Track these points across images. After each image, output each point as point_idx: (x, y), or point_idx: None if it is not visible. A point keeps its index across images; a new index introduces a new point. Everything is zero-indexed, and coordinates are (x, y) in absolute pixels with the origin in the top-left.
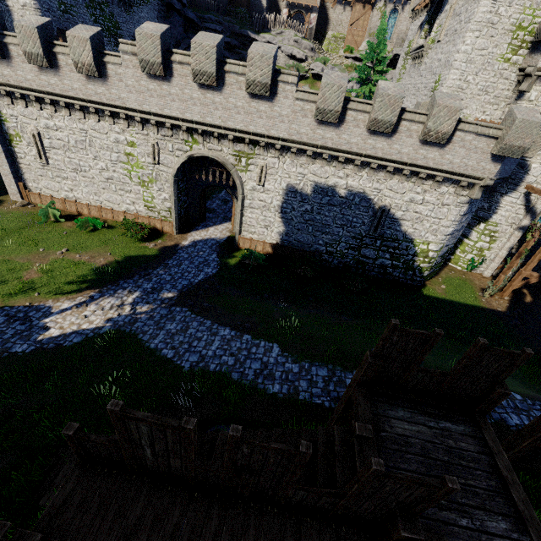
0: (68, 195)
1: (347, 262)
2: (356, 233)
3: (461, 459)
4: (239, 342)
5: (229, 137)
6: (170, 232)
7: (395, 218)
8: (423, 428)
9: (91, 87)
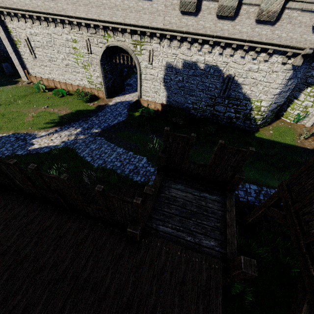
0: (49, 76)
1: (206, 115)
2: (211, 95)
3: (204, 211)
4: (126, 155)
5: (128, 30)
6: (103, 97)
7: (238, 83)
8: (189, 195)
9: (47, 3)
